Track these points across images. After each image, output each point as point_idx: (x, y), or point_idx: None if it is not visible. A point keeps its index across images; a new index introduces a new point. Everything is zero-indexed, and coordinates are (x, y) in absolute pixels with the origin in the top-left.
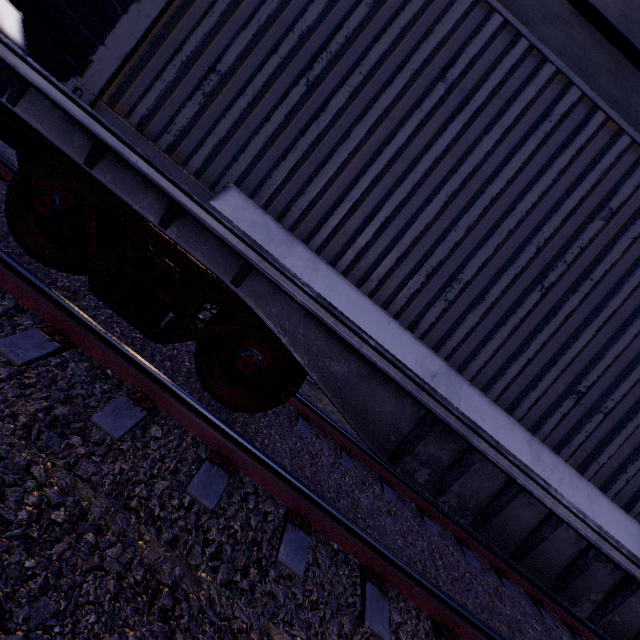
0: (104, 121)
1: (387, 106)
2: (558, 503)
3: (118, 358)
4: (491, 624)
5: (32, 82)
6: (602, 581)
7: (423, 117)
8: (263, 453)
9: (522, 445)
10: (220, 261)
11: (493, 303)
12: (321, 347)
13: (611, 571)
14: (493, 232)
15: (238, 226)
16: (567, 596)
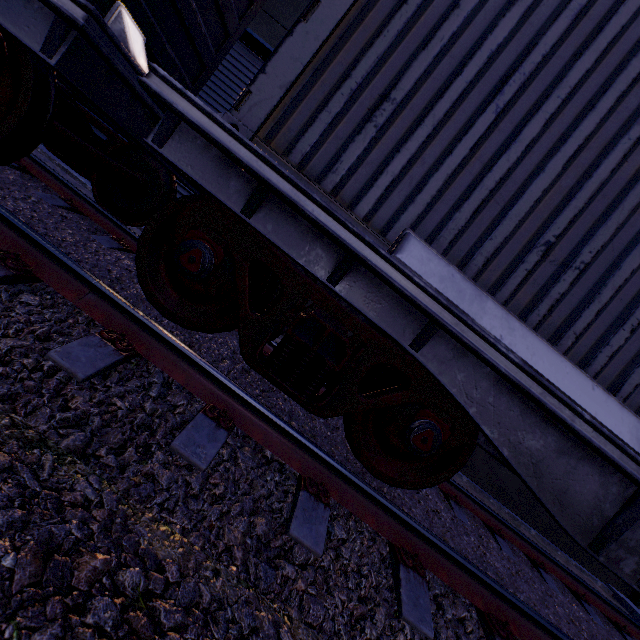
0: (276, 164)
1: (589, 134)
2: None
3: (279, 438)
4: None
5: (192, 120)
6: None
7: (630, 146)
8: (445, 543)
9: None
10: (397, 321)
11: None
12: (513, 418)
13: None
14: None
15: (429, 282)
16: None
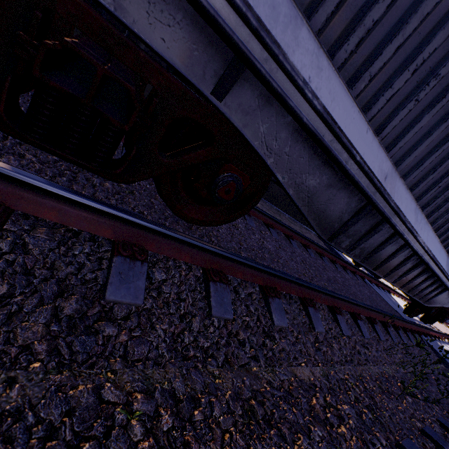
0: None
1: None
2: (416, 242)
3: (80, 211)
4: (334, 288)
5: None
6: (407, 267)
7: None
8: (242, 257)
9: (413, 214)
10: (195, 57)
11: (448, 100)
12: (302, 164)
13: (414, 262)
14: None
15: None
16: (389, 277)
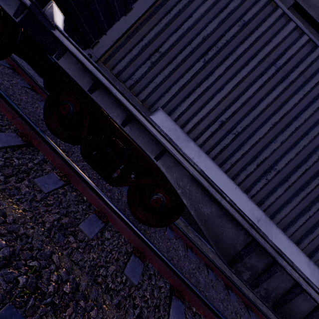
0: (102, 71)
1: (244, 76)
2: None
3: (90, 191)
4: None
5: (70, 50)
6: None
7: (262, 83)
8: (160, 252)
9: (305, 265)
10: (150, 146)
11: (292, 183)
12: (197, 197)
13: None
14: (295, 145)
15: (163, 130)
16: None
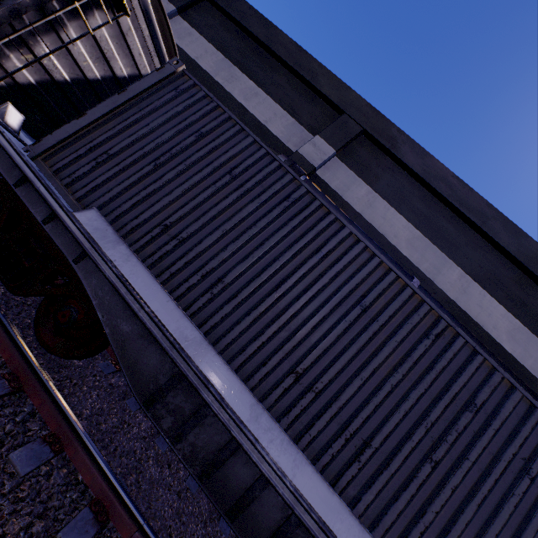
0: (30, 165)
1: (197, 181)
2: (263, 459)
3: None
4: None
5: (1, 143)
6: None
7: (216, 189)
8: (51, 383)
9: (245, 405)
10: (71, 247)
11: (243, 300)
12: (118, 310)
13: None
14: (248, 256)
15: (85, 227)
16: None
